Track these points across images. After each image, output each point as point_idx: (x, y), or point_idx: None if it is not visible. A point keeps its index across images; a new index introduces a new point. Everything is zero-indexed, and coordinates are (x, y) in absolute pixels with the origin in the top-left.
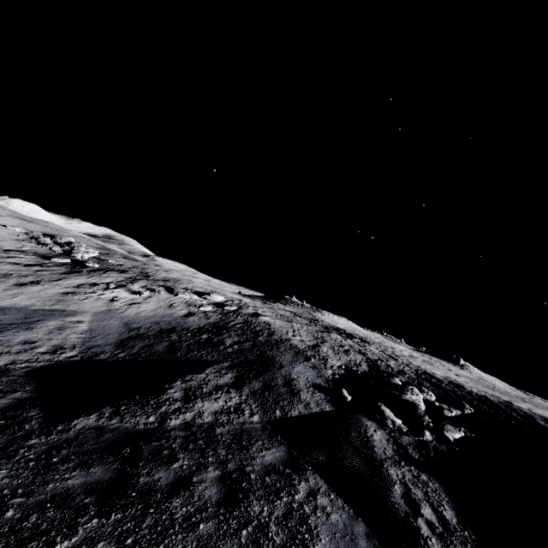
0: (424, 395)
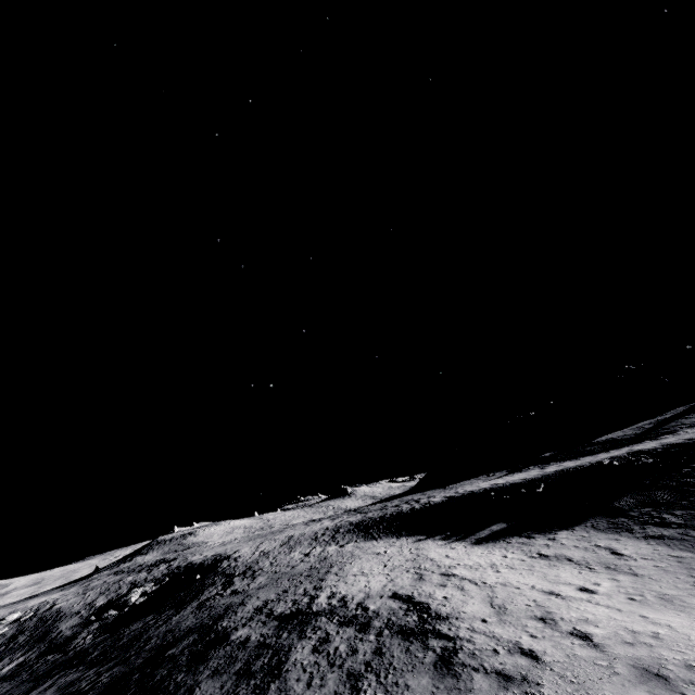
0: (144, 589)
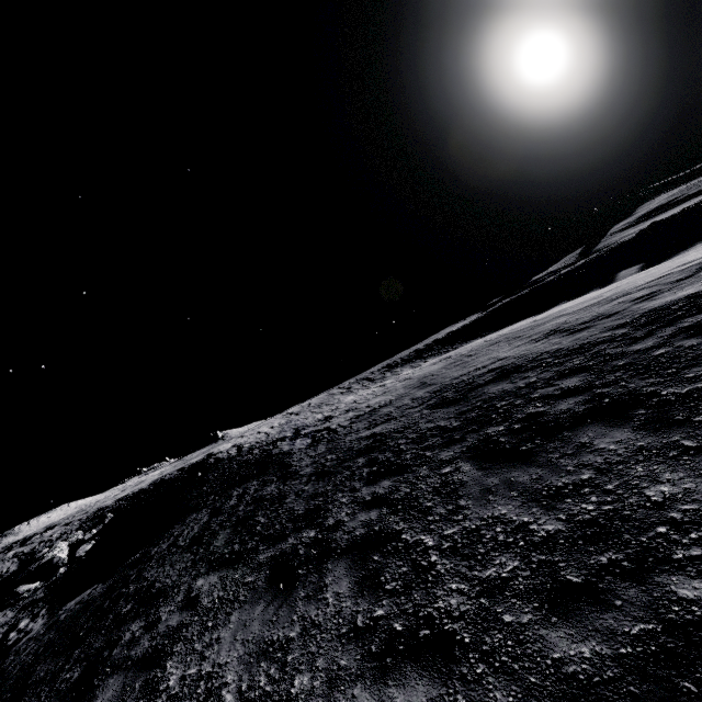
0: (70, 540)
